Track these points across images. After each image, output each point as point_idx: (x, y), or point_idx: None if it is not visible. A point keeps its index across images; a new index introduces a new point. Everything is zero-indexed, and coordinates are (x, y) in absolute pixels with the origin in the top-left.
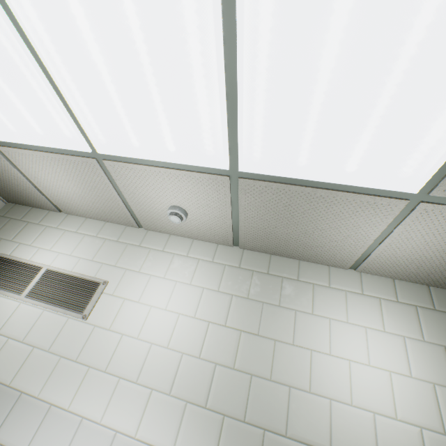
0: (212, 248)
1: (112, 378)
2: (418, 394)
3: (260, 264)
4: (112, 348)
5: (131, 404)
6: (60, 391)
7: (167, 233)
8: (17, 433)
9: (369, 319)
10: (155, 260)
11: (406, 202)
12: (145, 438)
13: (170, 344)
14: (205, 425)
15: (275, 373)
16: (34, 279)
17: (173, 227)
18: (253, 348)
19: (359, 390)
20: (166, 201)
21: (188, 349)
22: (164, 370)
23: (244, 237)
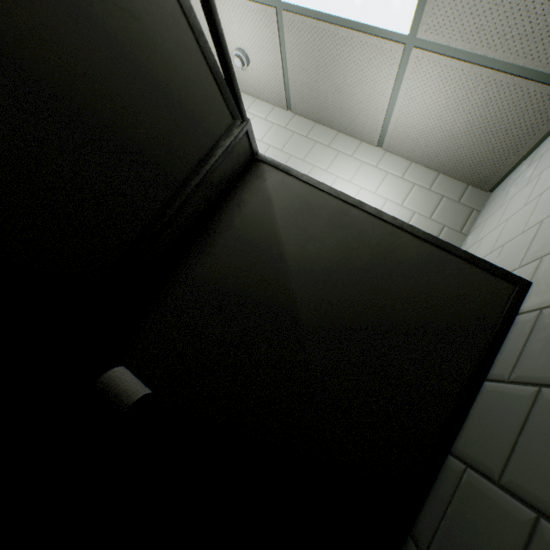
0: (269, 109)
1: None
2: None
3: (304, 129)
4: None
5: None
6: None
7: None
8: None
9: (368, 184)
10: None
11: (403, 47)
12: None
13: None
14: None
15: None
16: None
17: (240, 80)
18: None
19: None
20: (232, 42)
21: None
22: None
23: (294, 97)
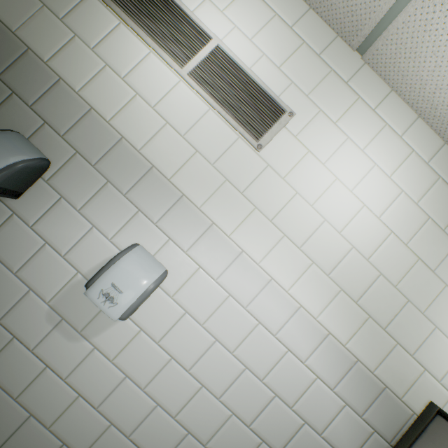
0: (436, 145)
1: (276, 231)
2: None
3: None
4: (282, 202)
5: (290, 264)
6: (223, 215)
7: (391, 85)
8: (179, 231)
9: None
10: (360, 119)
11: None
12: (296, 297)
13: (343, 231)
14: (350, 315)
15: (429, 311)
16: (199, 51)
17: (421, 83)
18: (422, 280)
19: None
20: None
21: (359, 246)
22: (330, 252)
23: None
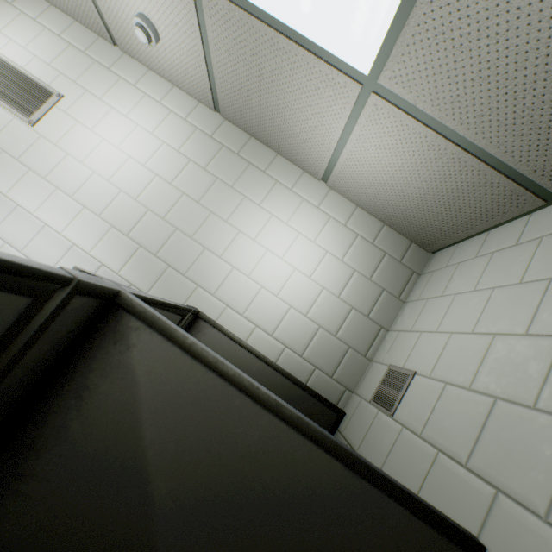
0: (192, 105)
1: (50, 186)
2: (306, 289)
3: (235, 142)
4: (55, 162)
5: (63, 211)
6: (0, 179)
7: (146, 65)
8: None
9: (308, 229)
10: (122, 94)
11: (360, 88)
12: (70, 237)
13: (112, 179)
14: (122, 247)
15: (198, 235)
16: None
17: (150, 57)
18: (188, 210)
19: (261, 271)
20: (131, 2)
21: (128, 190)
22: (100, 197)
23: (223, 100)
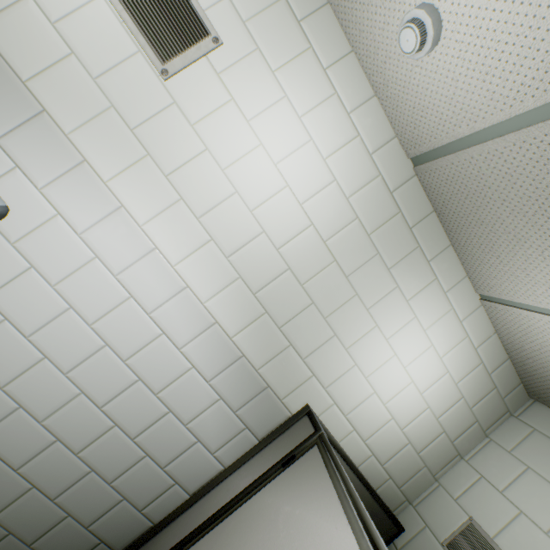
0: (385, 135)
1: (172, 192)
2: (413, 404)
3: (414, 211)
4: (186, 156)
5: (182, 235)
6: (101, 153)
7: (352, 43)
8: (33, 159)
9: (442, 342)
10: (305, 77)
11: None
12: (184, 275)
13: (256, 211)
14: (245, 307)
15: (333, 318)
16: None
17: (375, 45)
18: (333, 284)
19: (380, 375)
20: None
21: (272, 232)
22: (235, 232)
23: (443, 167)
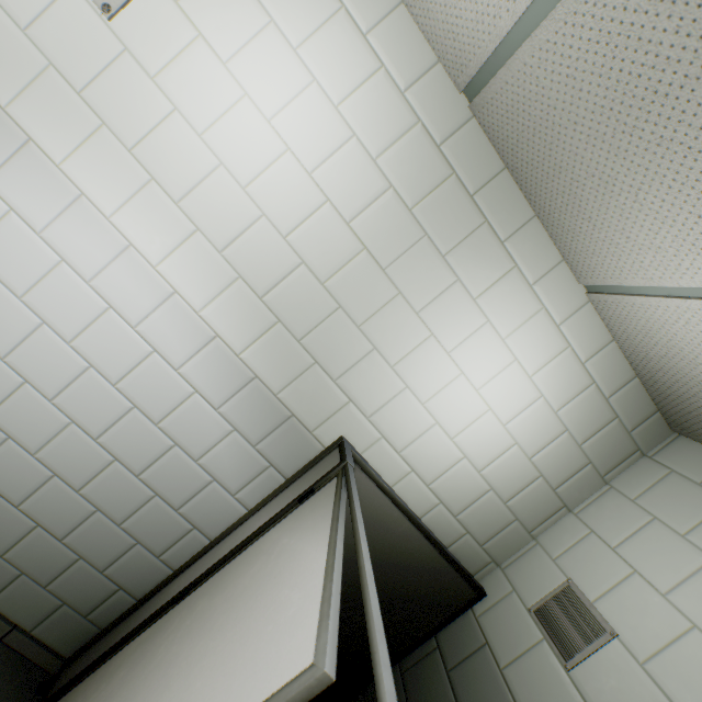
0: (423, 62)
1: (140, 171)
2: (493, 439)
3: (475, 171)
4: (150, 121)
5: (160, 227)
6: (47, 128)
7: None
8: None
9: (530, 356)
10: None
11: None
12: (169, 278)
13: (250, 187)
14: (251, 315)
15: (369, 326)
16: None
17: None
18: (365, 280)
19: (443, 400)
20: None
21: (274, 215)
22: (226, 218)
23: (498, 93)
